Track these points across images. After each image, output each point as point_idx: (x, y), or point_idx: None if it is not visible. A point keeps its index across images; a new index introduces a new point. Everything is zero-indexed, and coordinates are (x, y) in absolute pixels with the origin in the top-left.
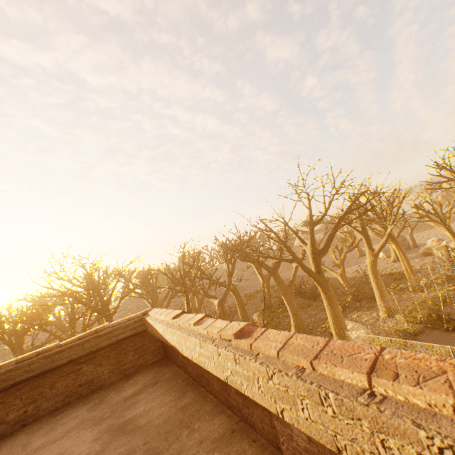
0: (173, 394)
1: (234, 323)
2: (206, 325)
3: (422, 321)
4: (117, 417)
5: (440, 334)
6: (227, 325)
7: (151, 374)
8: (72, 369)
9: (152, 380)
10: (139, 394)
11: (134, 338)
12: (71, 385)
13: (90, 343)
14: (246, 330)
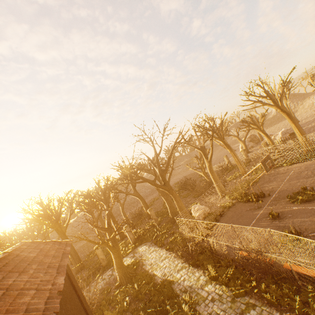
0: None
1: None
2: None
3: (236, 198)
4: None
5: (241, 205)
6: None
7: None
8: None
9: None
10: None
11: None
12: None
13: None
14: None
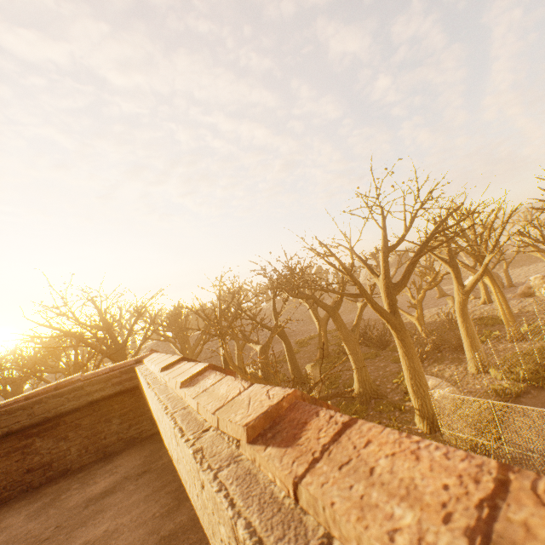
0: (163, 501)
1: (256, 388)
2: (201, 388)
3: (526, 379)
4: (59, 542)
5: None
6: (239, 394)
7: (141, 455)
8: (17, 445)
9: (139, 468)
10: (111, 495)
11: (121, 398)
12: (13, 471)
13: (44, 405)
14: (284, 413)
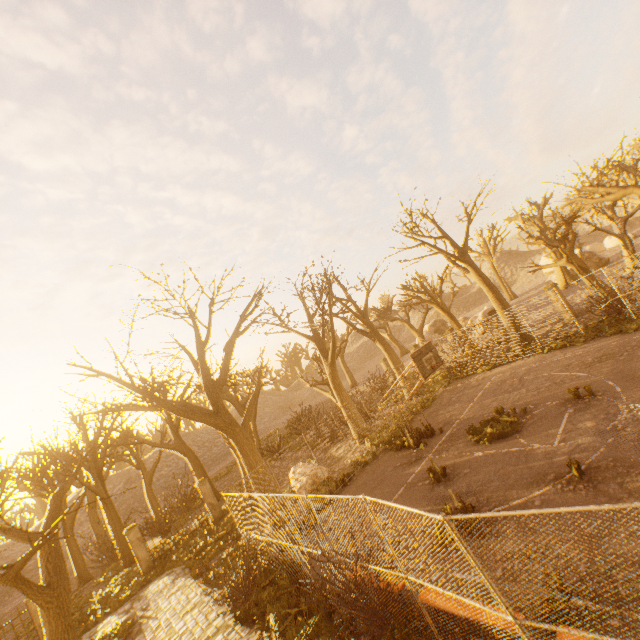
0: None
1: None
2: None
3: (382, 442)
4: None
5: (389, 457)
6: None
7: None
8: None
9: None
10: None
11: None
12: None
13: None
14: None
